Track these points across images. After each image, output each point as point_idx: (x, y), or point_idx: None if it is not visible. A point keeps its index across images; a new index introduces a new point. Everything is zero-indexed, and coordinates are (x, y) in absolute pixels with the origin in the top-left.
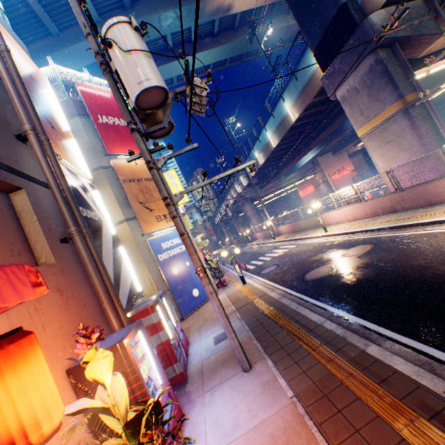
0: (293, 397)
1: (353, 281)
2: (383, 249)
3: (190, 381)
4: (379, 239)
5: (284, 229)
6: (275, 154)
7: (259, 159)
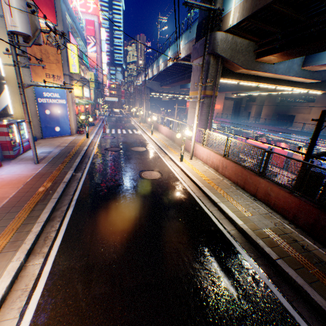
0: (37, 173)
1: (112, 157)
2: (141, 153)
3: (16, 159)
4: (150, 149)
5: (149, 122)
6: (170, 71)
7: (161, 67)
